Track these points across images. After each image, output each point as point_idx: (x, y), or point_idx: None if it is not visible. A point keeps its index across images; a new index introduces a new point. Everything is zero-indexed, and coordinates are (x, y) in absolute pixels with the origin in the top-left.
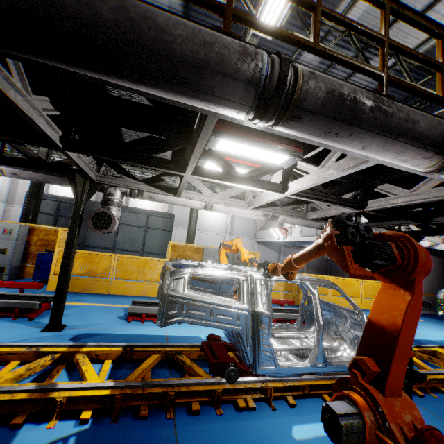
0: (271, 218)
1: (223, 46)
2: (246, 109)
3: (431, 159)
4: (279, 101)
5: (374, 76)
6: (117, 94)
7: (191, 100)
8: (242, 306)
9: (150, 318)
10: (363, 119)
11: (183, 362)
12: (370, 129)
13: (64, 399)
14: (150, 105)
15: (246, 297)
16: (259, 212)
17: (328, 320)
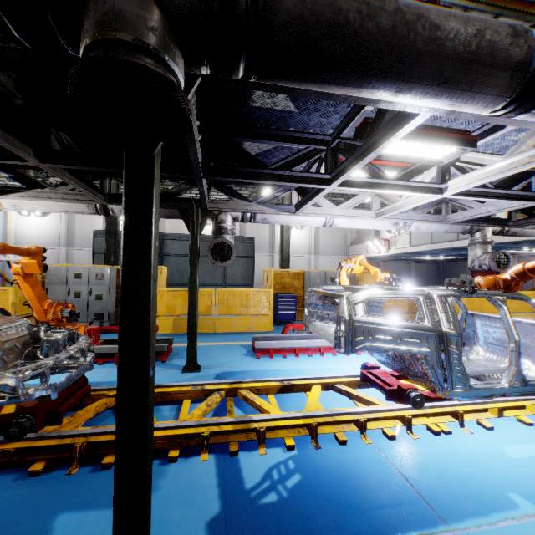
0: (402, 227)
1: (493, 32)
2: (500, 100)
3: None
4: None
5: None
6: (260, 103)
7: (437, 101)
8: (428, 327)
9: (277, 352)
10: None
11: (348, 392)
12: None
13: (265, 429)
14: (294, 110)
15: (430, 317)
16: (388, 222)
17: (498, 338)
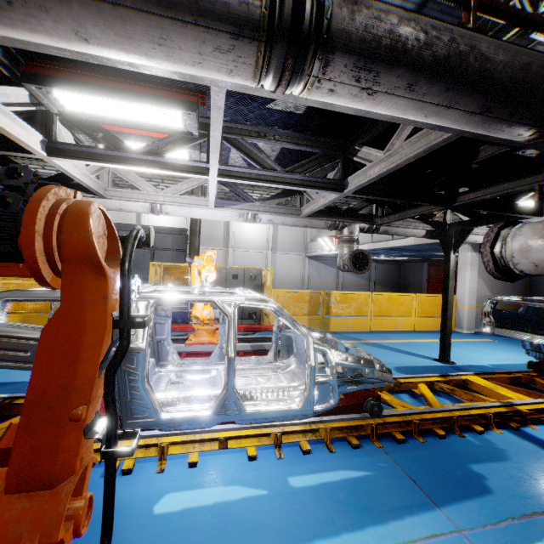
0: (251, 219)
1: None
2: None
3: (240, 53)
4: None
5: None
6: None
7: None
8: None
9: None
10: None
11: None
12: None
13: None
14: None
15: None
16: (232, 212)
17: (302, 349)
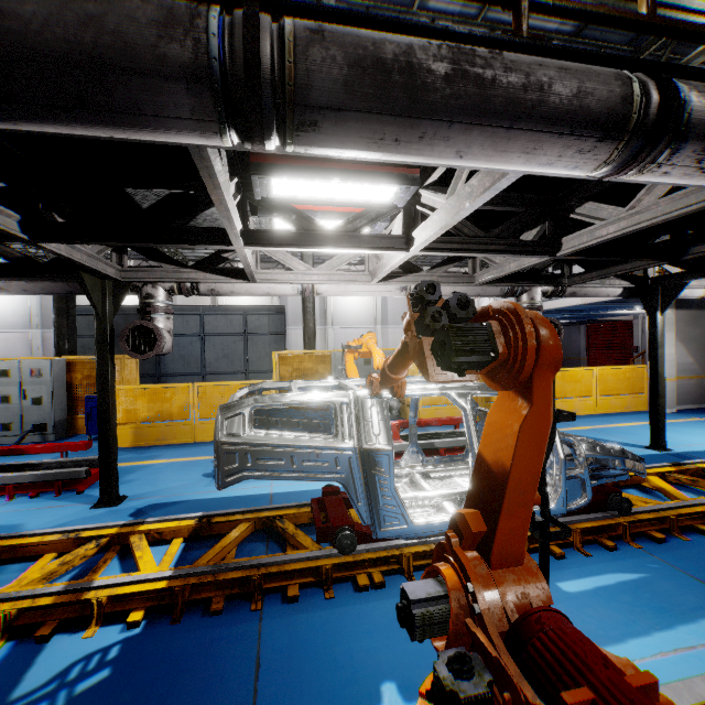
0: None
1: (123, 18)
2: (214, 127)
3: (597, 152)
4: (259, 102)
5: (502, 4)
6: None
7: (115, 130)
8: (341, 444)
9: None
10: (434, 103)
11: (284, 530)
12: (455, 118)
13: (103, 600)
14: None
15: (348, 429)
16: (393, 286)
17: None
